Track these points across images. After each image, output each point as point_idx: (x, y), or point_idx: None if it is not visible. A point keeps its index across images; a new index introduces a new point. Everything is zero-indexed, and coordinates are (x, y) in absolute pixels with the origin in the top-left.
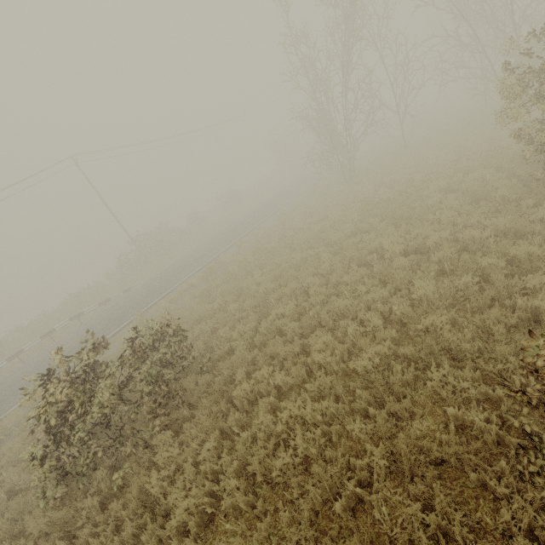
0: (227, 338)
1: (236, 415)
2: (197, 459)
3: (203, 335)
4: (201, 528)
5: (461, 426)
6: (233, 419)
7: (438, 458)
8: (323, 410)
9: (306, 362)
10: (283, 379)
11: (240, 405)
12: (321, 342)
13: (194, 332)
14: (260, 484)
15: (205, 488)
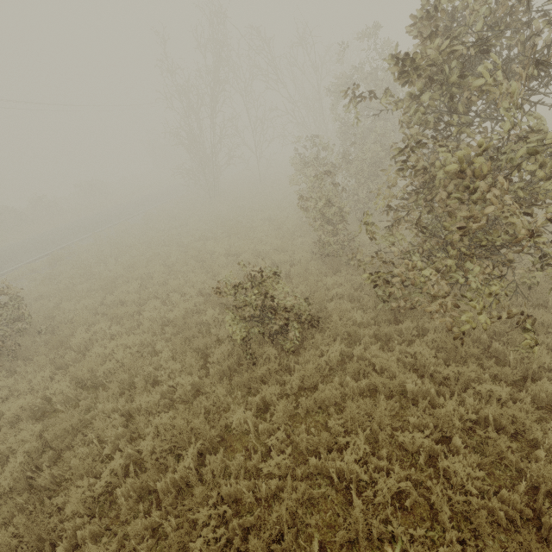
0: (71, 310)
1: (73, 354)
2: (32, 383)
3: (44, 309)
4: (32, 420)
5: (218, 339)
6: (70, 357)
7: (201, 354)
8: (143, 343)
9: (139, 320)
10: (118, 330)
11: (78, 350)
12: (152, 305)
13: (34, 306)
14: (87, 389)
15: (39, 396)
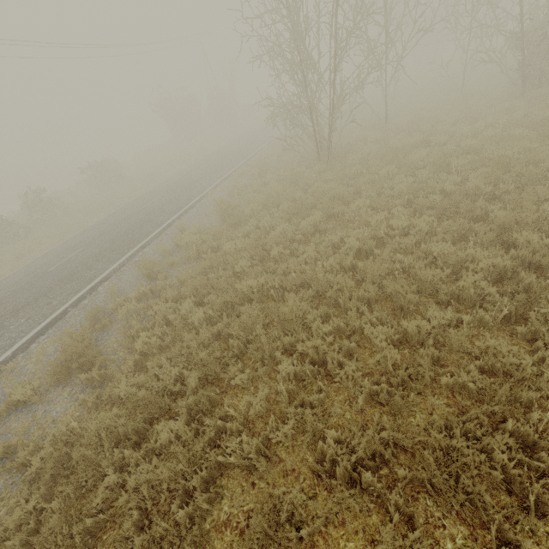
0: None
1: None
2: None
3: None
4: None
5: None
6: None
7: None
8: None
9: None
10: None
11: None
12: None
13: None
14: None
15: None
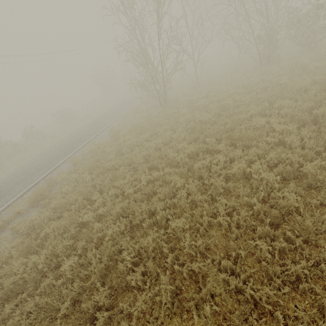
0: None
1: None
2: None
3: None
4: None
5: None
6: None
7: None
8: None
9: None
10: None
11: None
12: None
13: None
14: None
15: None
